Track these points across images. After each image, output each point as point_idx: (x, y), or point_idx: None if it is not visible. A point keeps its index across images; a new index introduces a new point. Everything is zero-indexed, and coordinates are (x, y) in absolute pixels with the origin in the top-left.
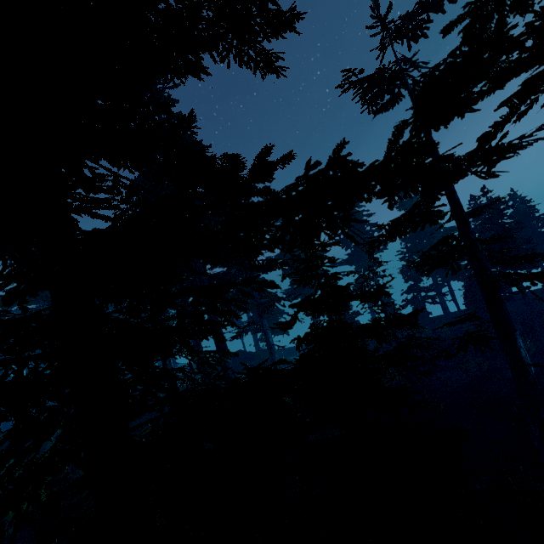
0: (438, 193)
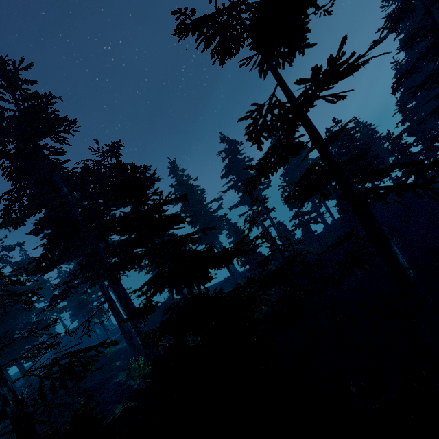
0: (294, 124)
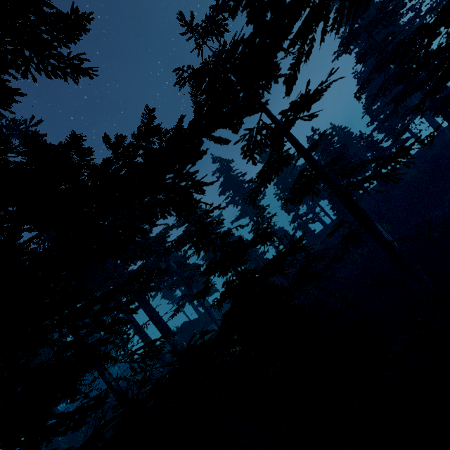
0: (282, 141)
